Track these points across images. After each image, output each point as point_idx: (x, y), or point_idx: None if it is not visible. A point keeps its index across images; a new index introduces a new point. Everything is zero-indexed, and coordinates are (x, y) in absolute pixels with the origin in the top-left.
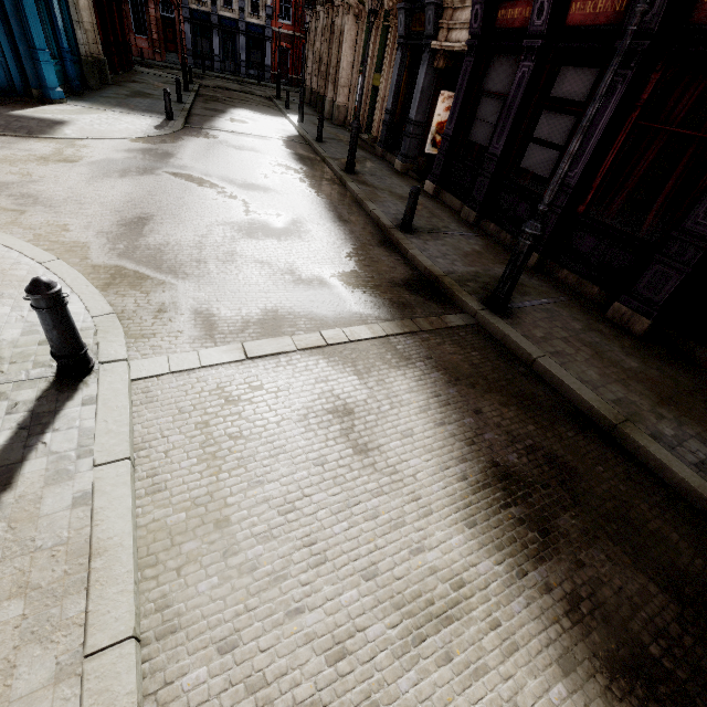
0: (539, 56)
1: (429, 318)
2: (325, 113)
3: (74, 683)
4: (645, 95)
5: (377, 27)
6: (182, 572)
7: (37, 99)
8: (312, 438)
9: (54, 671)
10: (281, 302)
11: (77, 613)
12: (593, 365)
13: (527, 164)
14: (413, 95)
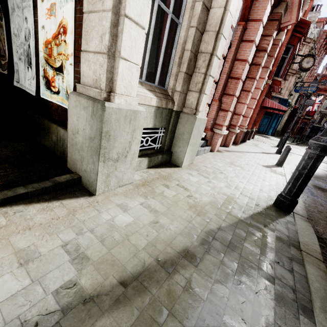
0: None
1: None
2: None
3: None
4: None
5: None
6: None
7: (265, 134)
8: None
9: None
10: None
11: None
12: None
13: None
14: None
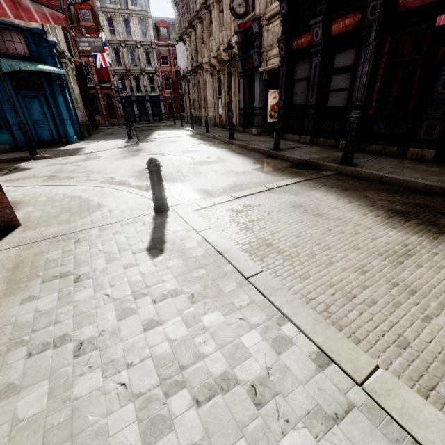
0: (322, 53)
1: (313, 174)
2: (202, 123)
3: (249, 286)
4: (386, 49)
5: (224, 75)
6: (264, 260)
7: (65, 143)
8: (289, 215)
9: (236, 284)
10: (235, 181)
11: (231, 269)
12: (414, 172)
13: (331, 103)
14: (255, 96)
